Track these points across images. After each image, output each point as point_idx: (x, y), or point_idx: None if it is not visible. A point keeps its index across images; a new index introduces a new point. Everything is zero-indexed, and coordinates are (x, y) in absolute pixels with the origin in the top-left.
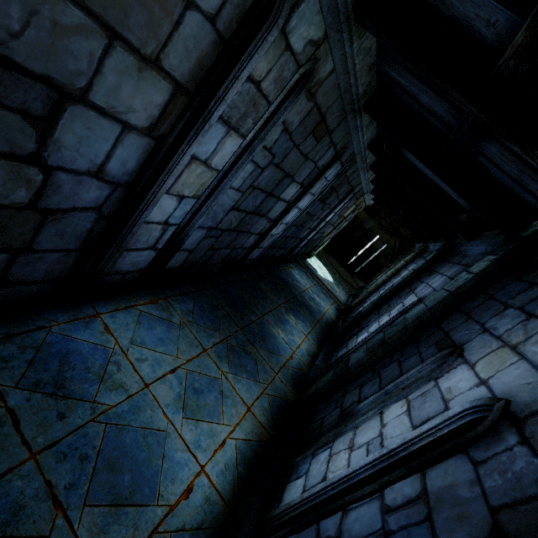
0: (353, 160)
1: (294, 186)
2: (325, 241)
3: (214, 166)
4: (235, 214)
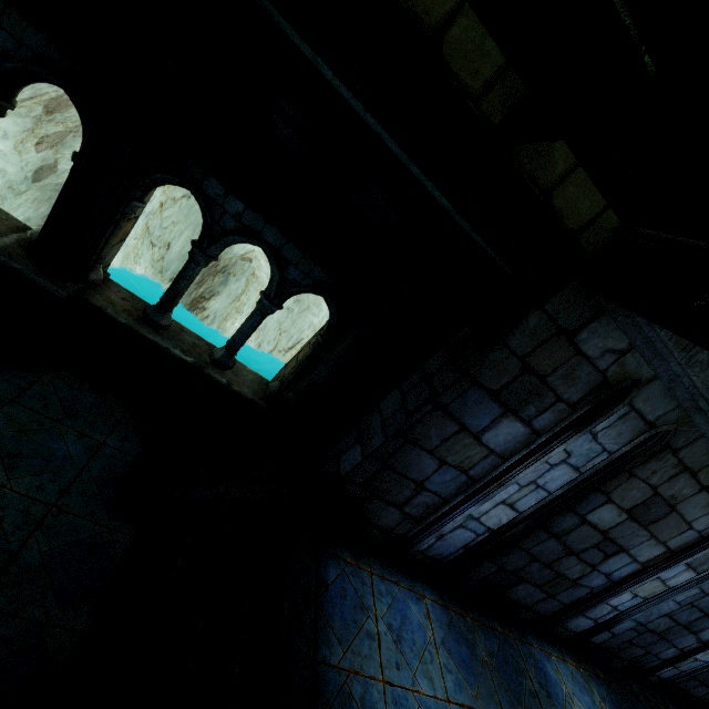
0: None
1: None
2: None
3: (667, 584)
4: (666, 620)
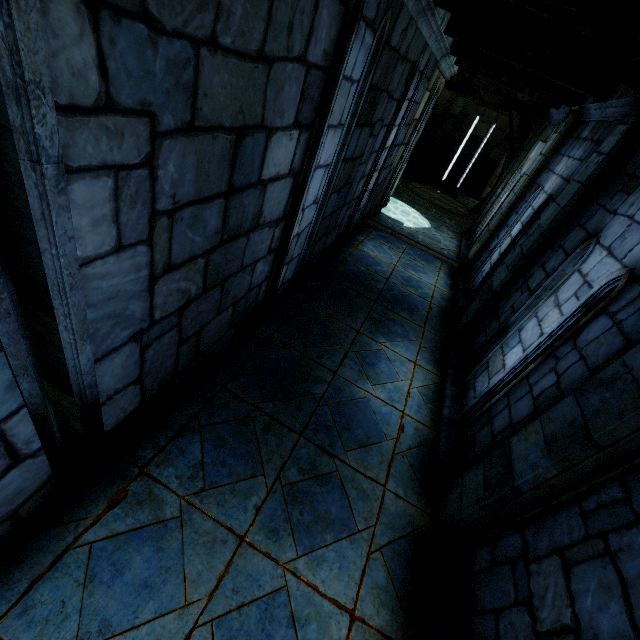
0: (393, 1)
1: (282, 139)
2: (399, 171)
3: None
4: (177, 277)
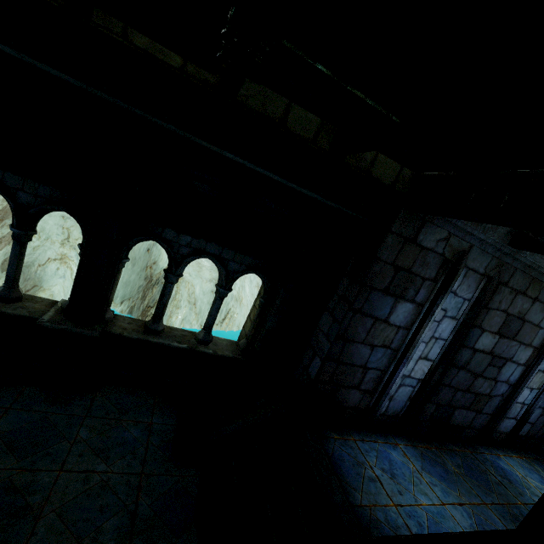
0: None
1: None
2: None
3: None
4: None
